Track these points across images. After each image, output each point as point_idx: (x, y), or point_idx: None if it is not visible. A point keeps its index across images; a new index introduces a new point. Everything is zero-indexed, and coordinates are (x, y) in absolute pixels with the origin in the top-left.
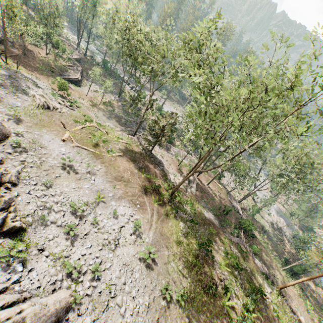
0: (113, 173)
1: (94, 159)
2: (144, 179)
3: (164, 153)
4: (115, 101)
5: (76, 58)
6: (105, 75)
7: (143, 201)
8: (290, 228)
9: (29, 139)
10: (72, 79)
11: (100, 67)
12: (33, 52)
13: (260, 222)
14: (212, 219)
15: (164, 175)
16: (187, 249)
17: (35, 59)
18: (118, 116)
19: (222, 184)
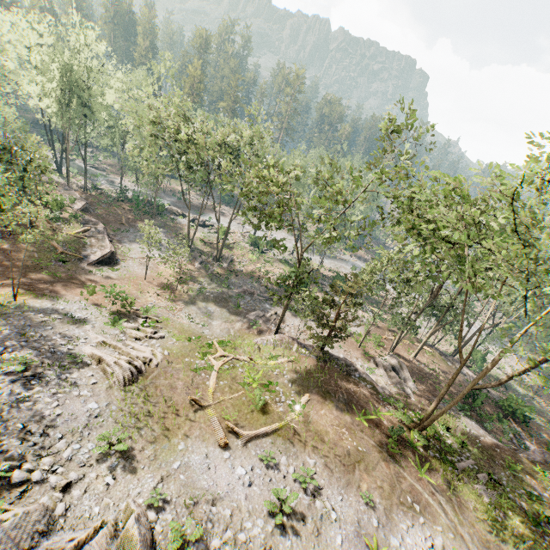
0: (333, 457)
1: (288, 447)
2: (368, 428)
3: (326, 332)
4: (188, 262)
5: (81, 207)
6: (141, 217)
7: (409, 485)
8: (522, 359)
9: (181, 499)
10: (103, 258)
11: (123, 205)
12: (4, 234)
13: (490, 374)
14: (484, 434)
15: (373, 389)
16: (535, 546)
17: (19, 249)
18: (218, 296)
19: (426, 343)
